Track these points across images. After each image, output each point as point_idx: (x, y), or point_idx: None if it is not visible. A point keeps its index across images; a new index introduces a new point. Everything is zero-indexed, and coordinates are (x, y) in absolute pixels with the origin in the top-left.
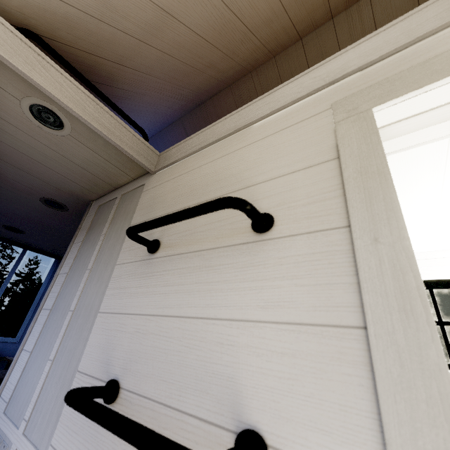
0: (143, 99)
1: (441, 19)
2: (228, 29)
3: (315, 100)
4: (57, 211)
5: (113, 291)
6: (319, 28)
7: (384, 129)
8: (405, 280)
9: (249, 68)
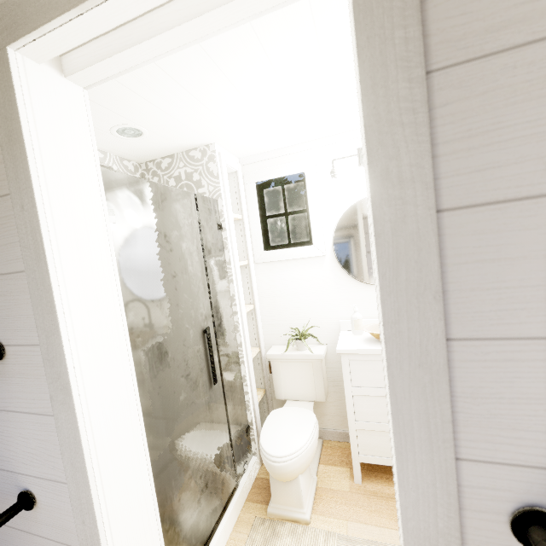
0: None
1: None
2: None
3: None
4: None
5: None
6: None
7: (67, 57)
8: (37, 238)
9: None
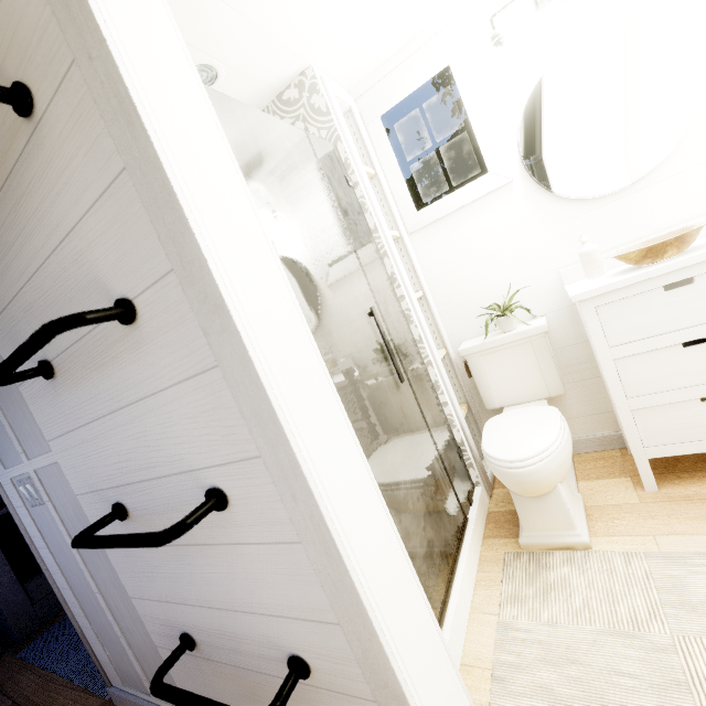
0: None
1: None
2: None
3: None
4: None
5: None
6: None
7: None
8: (120, 93)
9: None
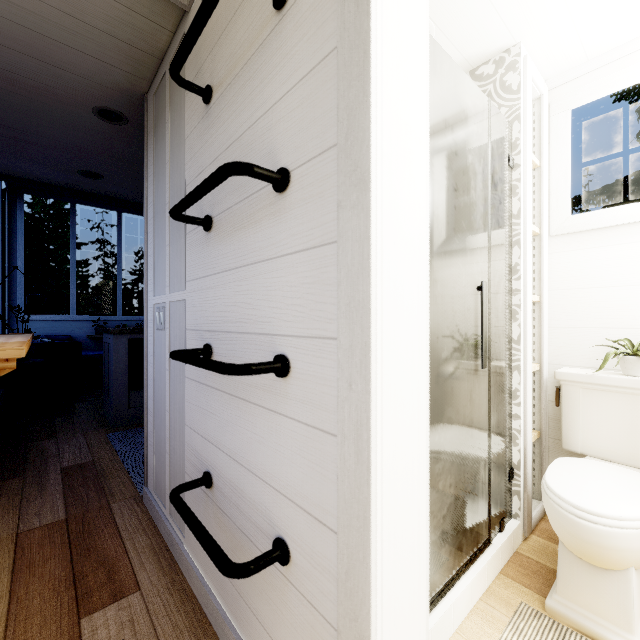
0: None
1: None
2: None
3: None
4: (118, 128)
5: (190, 162)
6: None
7: None
8: None
9: None
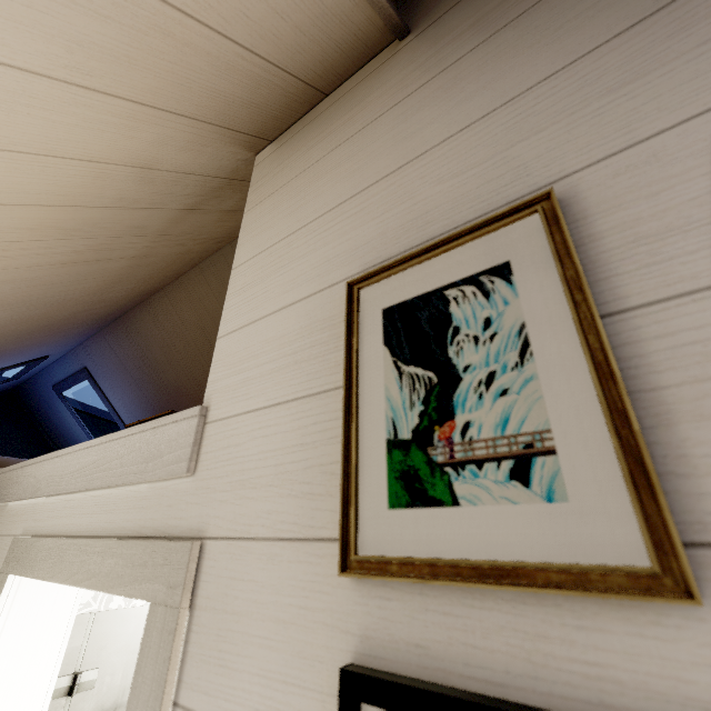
0: (7, 349)
1: (67, 484)
2: (60, 302)
3: (27, 509)
4: None
5: None
6: (211, 256)
7: None
8: None
9: (150, 291)
